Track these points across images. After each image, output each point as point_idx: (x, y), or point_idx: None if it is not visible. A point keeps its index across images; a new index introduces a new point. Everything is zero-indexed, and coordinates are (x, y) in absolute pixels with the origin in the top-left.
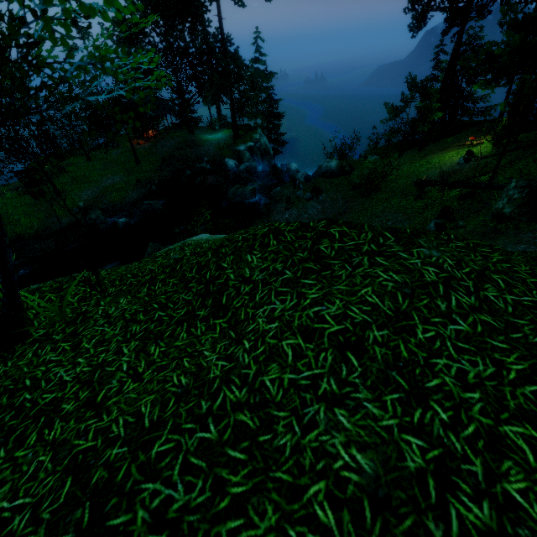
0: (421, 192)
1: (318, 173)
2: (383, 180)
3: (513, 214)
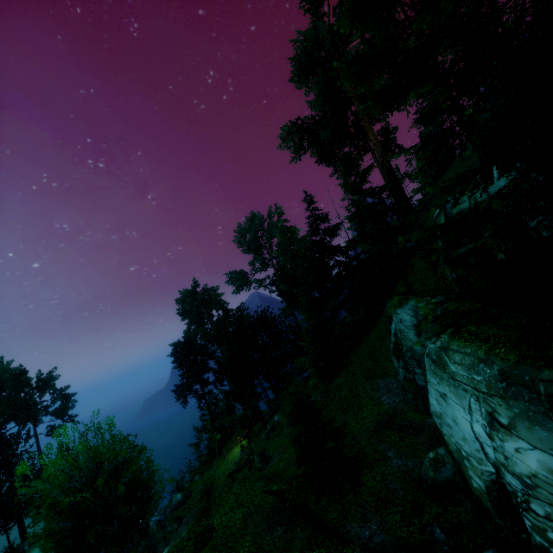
0: (233, 478)
1: (171, 509)
2: (213, 485)
3: (261, 466)
